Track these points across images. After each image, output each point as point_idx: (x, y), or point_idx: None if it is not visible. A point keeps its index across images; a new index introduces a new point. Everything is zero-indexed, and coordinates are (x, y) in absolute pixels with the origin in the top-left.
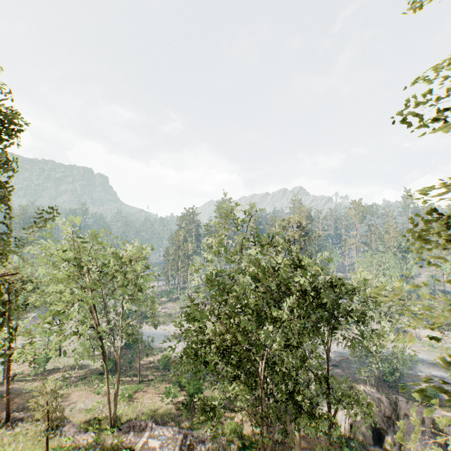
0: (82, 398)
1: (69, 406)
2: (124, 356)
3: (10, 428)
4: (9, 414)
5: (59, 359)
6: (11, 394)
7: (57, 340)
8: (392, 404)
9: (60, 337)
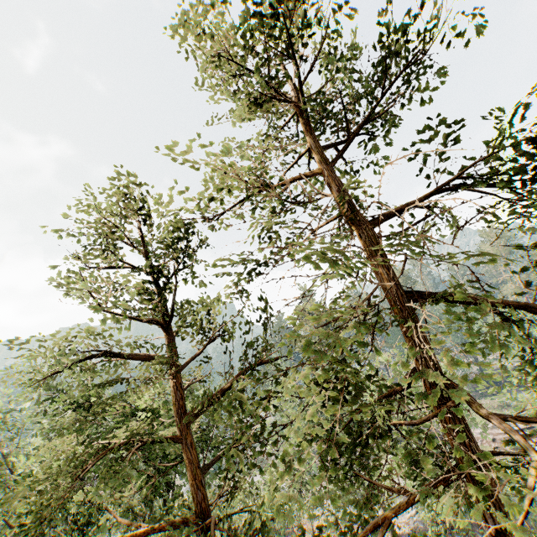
0: None
1: None
2: None
3: None
4: None
5: None
6: None
7: None
8: None
9: None
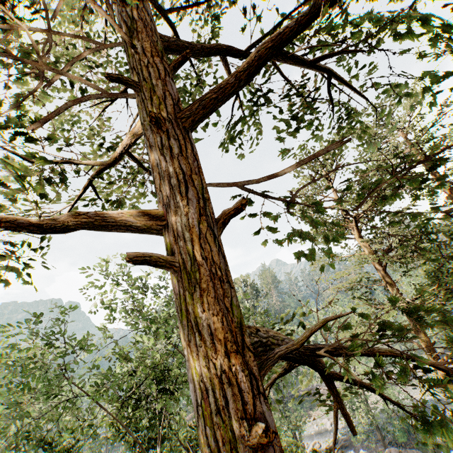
0: None
1: None
2: None
3: None
4: None
5: None
6: None
7: None
8: None
9: None
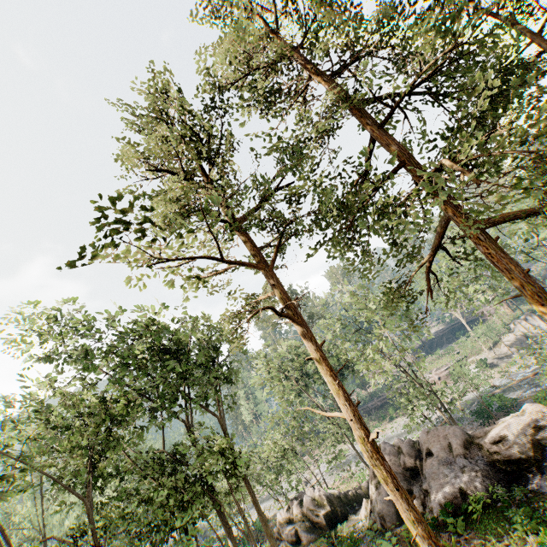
0: None
1: None
2: None
3: None
4: None
5: None
6: None
7: None
8: (416, 447)
9: None
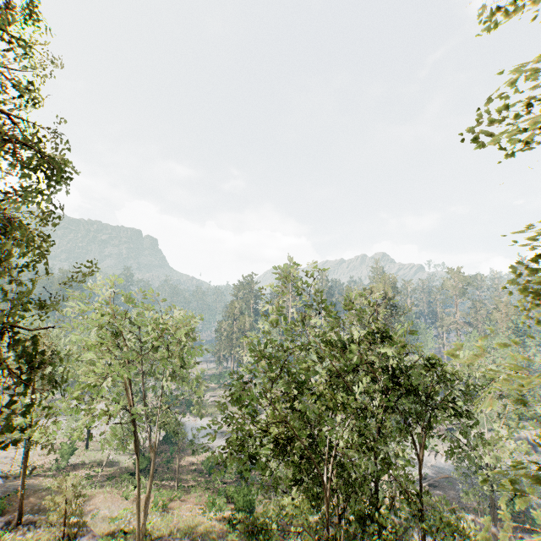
0: (108, 502)
1: (91, 512)
2: (161, 454)
3: (20, 532)
4: (21, 514)
5: (85, 452)
6: (27, 491)
7: (84, 420)
8: None
9: (88, 418)
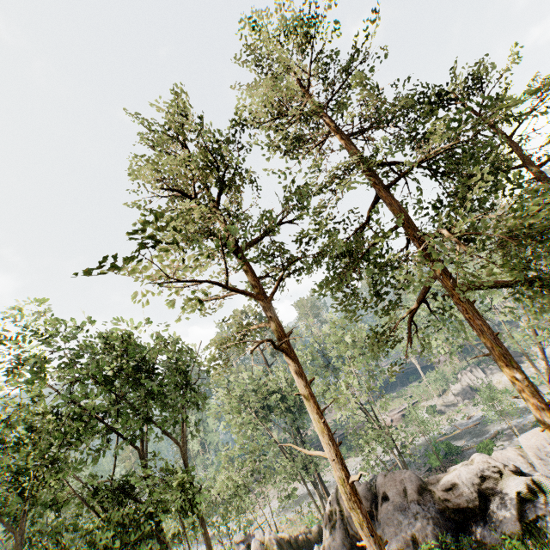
0: None
1: None
2: None
3: None
4: None
5: None
6: None
7: None
8: (373, 490)
9: None
